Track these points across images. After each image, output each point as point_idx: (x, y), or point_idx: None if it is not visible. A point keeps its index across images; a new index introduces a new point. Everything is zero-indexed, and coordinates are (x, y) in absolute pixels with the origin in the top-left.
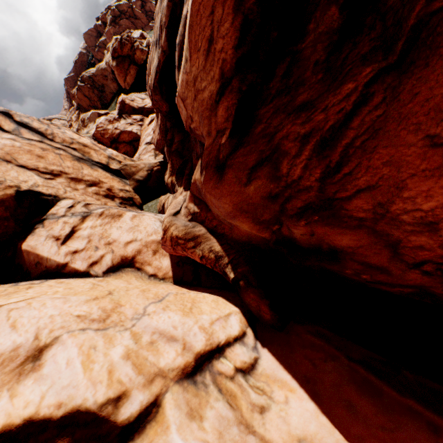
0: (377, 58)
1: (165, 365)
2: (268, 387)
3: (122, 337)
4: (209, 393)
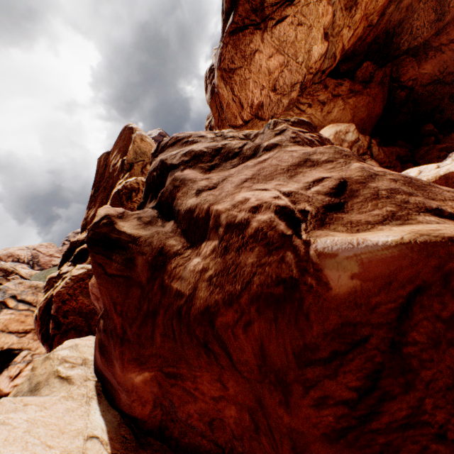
0: None
1: None
2: None
3: None
4: None
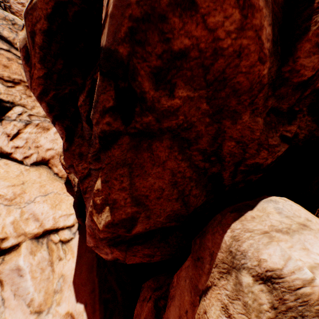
0: None
1: (28, 231)
2: (68, 252)
3: (16, 212)
4: (42, 247)
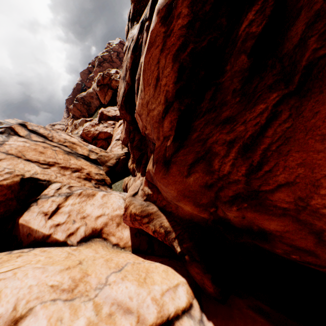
0: (280, 87)
1: None
2: None
3: (85, 308)
4: None
